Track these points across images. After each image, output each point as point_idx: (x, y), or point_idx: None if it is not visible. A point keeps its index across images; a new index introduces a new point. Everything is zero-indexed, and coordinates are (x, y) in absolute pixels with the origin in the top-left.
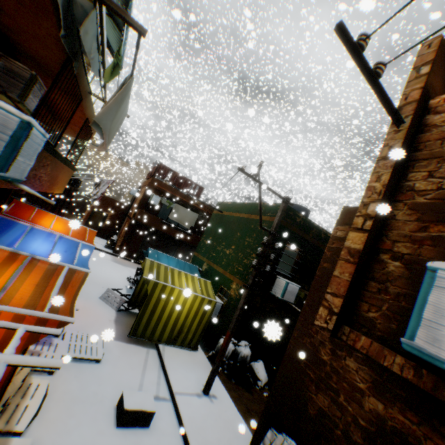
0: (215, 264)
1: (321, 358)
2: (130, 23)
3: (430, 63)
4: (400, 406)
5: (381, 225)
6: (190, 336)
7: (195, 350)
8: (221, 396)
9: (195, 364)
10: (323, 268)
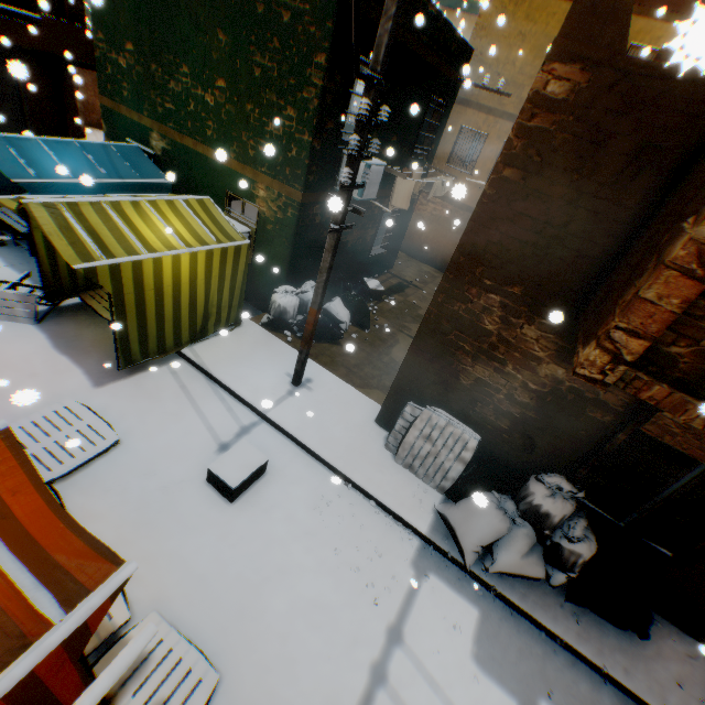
0: (186, 137)
1: (484, 329)
2: None
3: None
4: None
5: None
6: (226, 314)
7: (240, 325)
8: (315, 375)
9: (255, 350)
10: (502, 179)
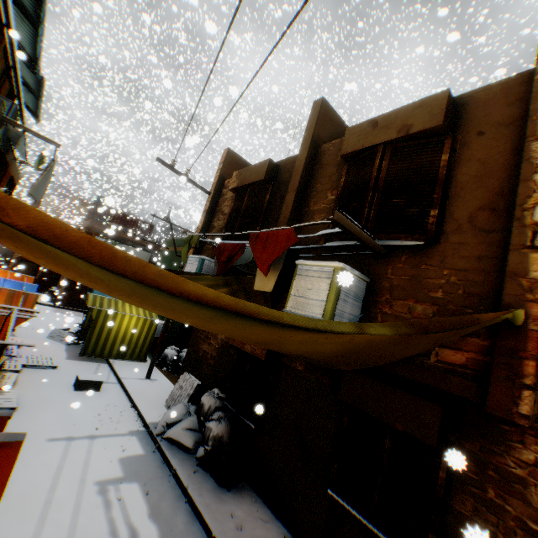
0: None
1: None
2: (50, 142)
3: (223, 163)
4: None
5: (203, 244)
6: (138, 350)
7: (144, 361)
8: (161, 380)
9: (142, 368)
10: None
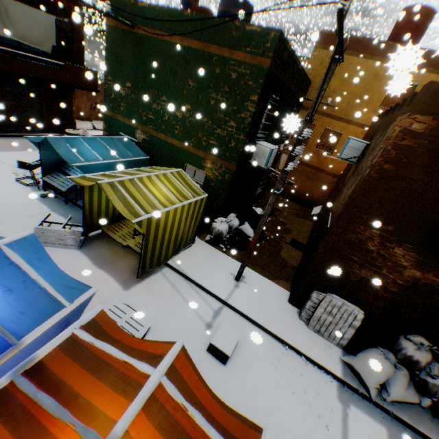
0: (160, 133)
1: (367, 249)
2: None
3: None
4: (434, 273)
5: None
6: (190, 237)
7: (194, 242)
8: (245, 273)
9: (207, 259)
10: (382, 169)
